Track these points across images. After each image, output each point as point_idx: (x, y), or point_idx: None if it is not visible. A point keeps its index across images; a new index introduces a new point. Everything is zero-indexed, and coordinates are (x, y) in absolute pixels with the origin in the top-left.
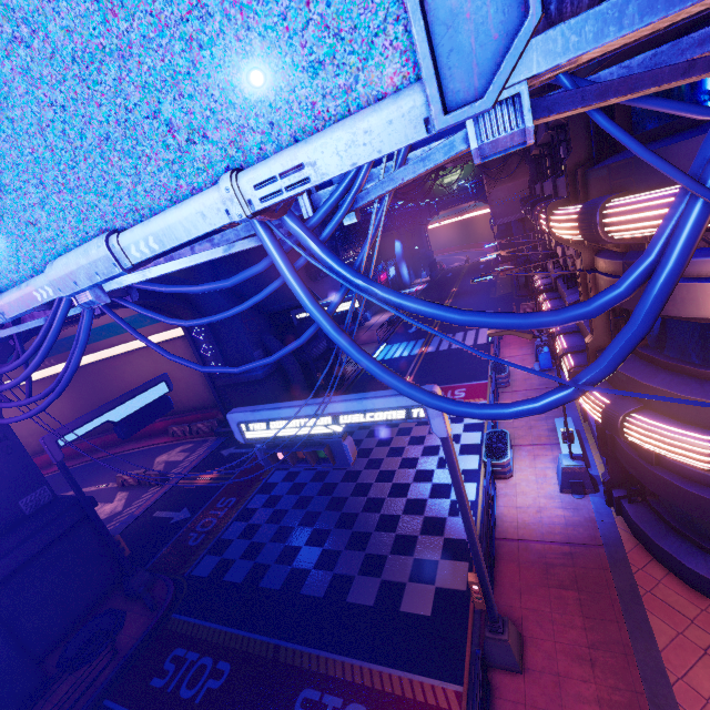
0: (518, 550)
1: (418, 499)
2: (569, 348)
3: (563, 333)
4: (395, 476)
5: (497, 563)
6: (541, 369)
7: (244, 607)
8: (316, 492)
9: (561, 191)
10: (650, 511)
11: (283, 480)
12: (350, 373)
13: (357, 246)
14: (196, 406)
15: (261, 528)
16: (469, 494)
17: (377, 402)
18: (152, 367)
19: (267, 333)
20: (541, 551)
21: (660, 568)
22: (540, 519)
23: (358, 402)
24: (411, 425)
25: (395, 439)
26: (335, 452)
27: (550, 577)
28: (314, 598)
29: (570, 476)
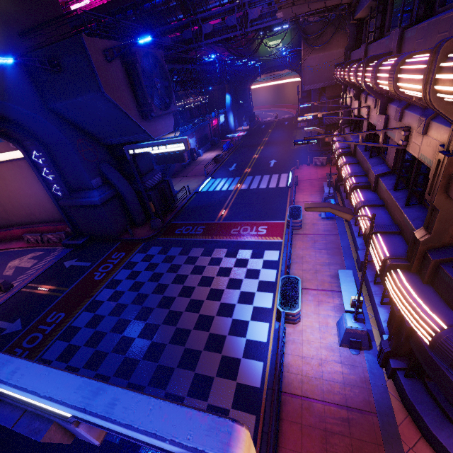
0: (301, 410)
1: (219, 335)
2: (379, 227)
3: (368, 205)
4: (202, 307)
5: (282, 423)
6: (326, 217)
7: (42, 448)
8: (134, 315)
9: (415, 43)
10: (426, 392)
11: (108, 300)
12: (180, 200)
13: (194, 93)
14: (48, 219)
15: (79, 351)
16: (262, 334)
17: (112, 426)
18: (1, 183)
19: (106, 163)
20: (322, 414)
21: (429, 450)
22: (322, 374)
23: (78, 412)
24: (221, 256)
25: (207, 268)
26: (69, 429)
27: (329, 448)
28: (110, 444)
29: (351, 335)
